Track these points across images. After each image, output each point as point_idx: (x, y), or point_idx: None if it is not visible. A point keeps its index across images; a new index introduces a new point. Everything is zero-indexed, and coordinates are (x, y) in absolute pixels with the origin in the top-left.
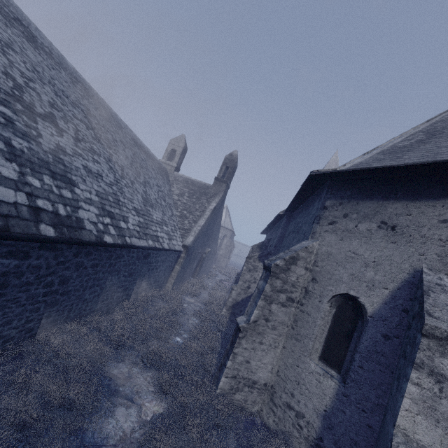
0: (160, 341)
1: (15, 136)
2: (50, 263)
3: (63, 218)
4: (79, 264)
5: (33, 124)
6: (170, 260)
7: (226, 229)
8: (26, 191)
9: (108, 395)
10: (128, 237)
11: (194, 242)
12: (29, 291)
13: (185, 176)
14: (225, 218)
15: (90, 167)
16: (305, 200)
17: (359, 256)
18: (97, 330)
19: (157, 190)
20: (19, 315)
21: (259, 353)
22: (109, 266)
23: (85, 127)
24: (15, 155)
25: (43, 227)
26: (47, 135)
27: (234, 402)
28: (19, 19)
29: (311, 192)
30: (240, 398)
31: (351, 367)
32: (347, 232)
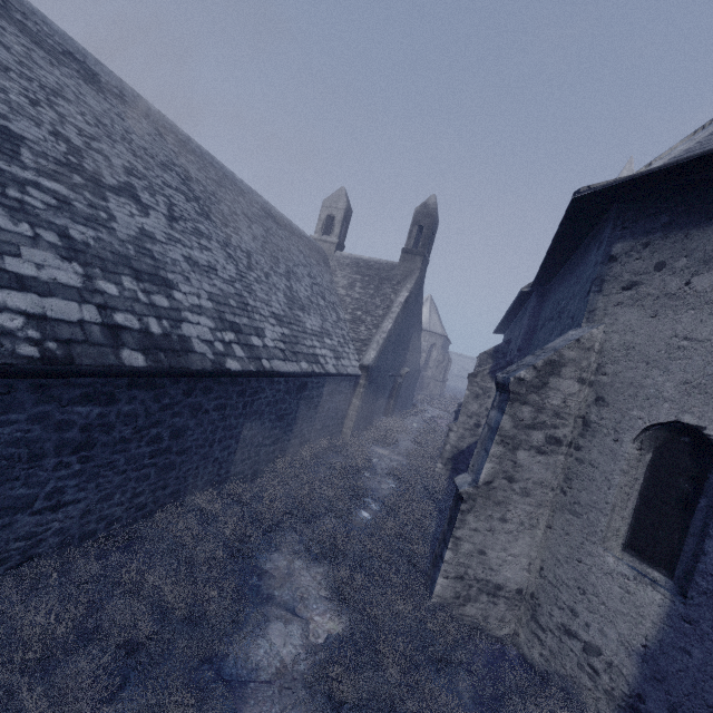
0: (335, 518)
1: (75, 222)
2: (151, 408)
3: (157, 339)
4: (195, 406)
5: (101, 202)
6: (342, 392)
7: (433, 334)
8: (96, 302)
9: (257, 602)
10: (266, 360)
11: (379, 359)
12: (127, 451)
13: (354, 256)
14: (430, 317)
15: (196, 258)
16: (569, 256)
17: (699, 344)
18: (239, 503)
19: (310, 284)
20: (121, 486)
21: (501, 538)
22: (244, 407)
23: (184, 198)
24: (75, 250)
25: (126, 353)
26: (125, 216)
27: (465, 618)
28: (70, 52)
29: (581, 237)
30: (474, 613)
31: (696, 566)
32: (666, 298)
